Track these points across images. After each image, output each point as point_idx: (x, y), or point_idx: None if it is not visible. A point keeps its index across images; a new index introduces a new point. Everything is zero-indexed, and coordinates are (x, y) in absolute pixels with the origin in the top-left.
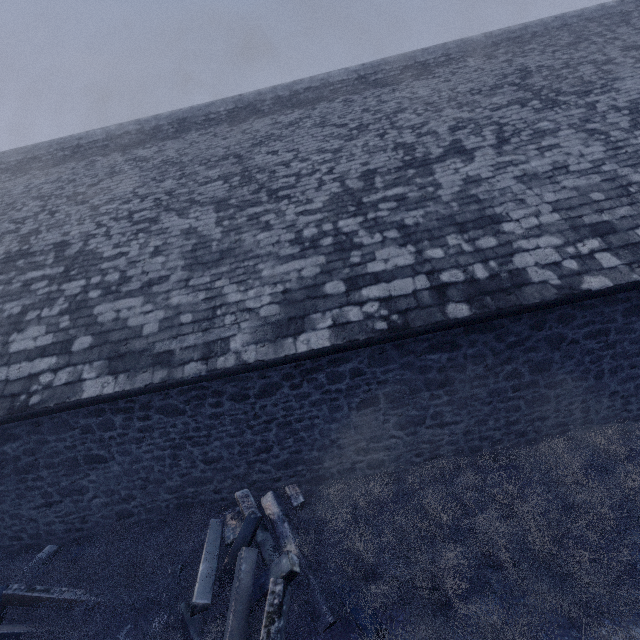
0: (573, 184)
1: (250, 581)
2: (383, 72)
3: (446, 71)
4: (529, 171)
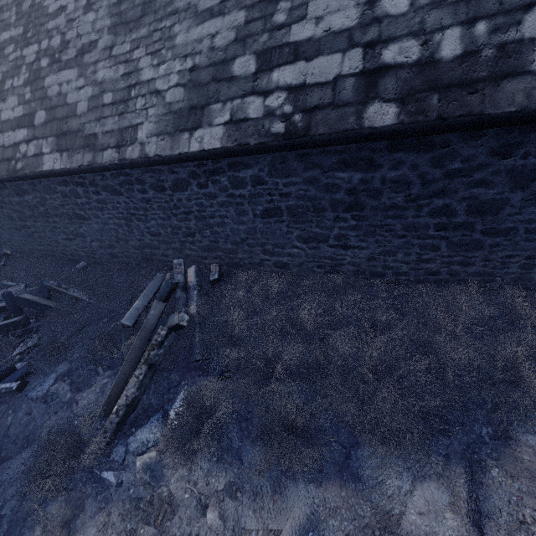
0: None
1: (154, 321)
2: None
3: None
4: None
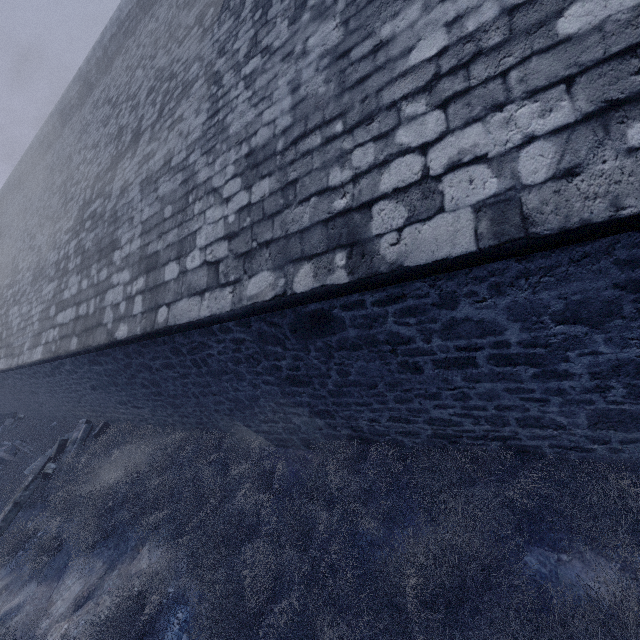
0: (163, 191)
1: (38, 470)
2: None
3: None
4: (150, 171)
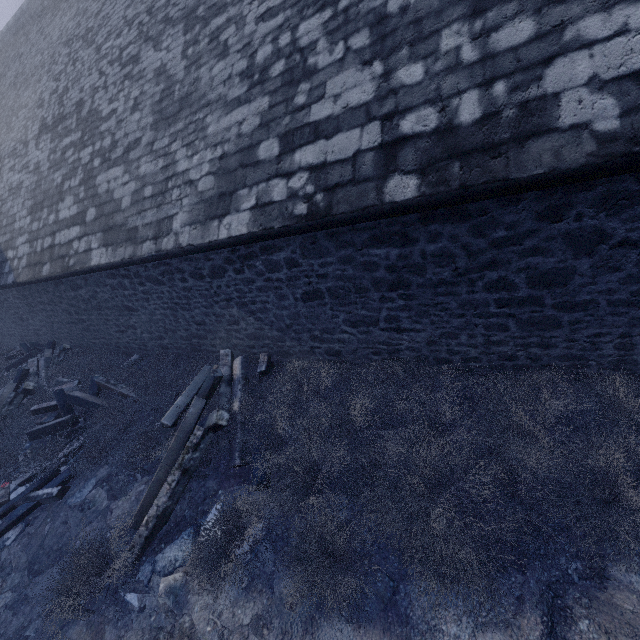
0: None
1: (193, 420)
2: None
3: None
4: None
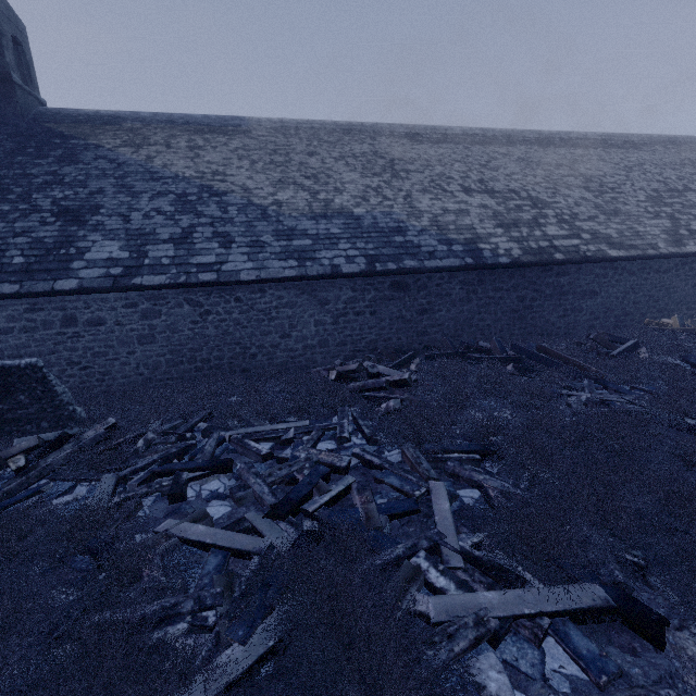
0: None
1: None
2: (614, 140)
3: (648, 149)
4: None
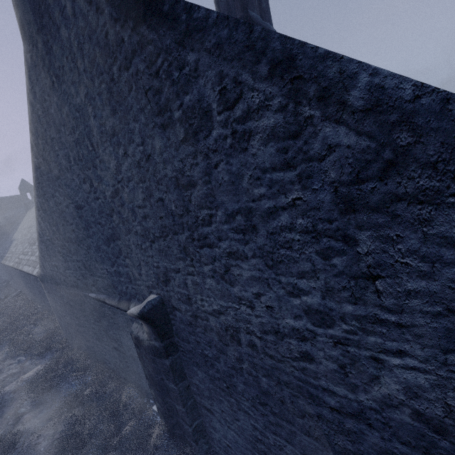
0: None
1: None
2: None
3: None
4: None
